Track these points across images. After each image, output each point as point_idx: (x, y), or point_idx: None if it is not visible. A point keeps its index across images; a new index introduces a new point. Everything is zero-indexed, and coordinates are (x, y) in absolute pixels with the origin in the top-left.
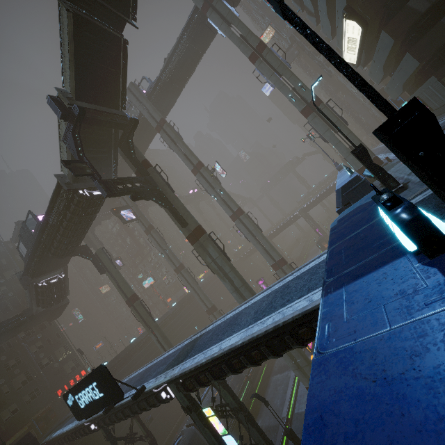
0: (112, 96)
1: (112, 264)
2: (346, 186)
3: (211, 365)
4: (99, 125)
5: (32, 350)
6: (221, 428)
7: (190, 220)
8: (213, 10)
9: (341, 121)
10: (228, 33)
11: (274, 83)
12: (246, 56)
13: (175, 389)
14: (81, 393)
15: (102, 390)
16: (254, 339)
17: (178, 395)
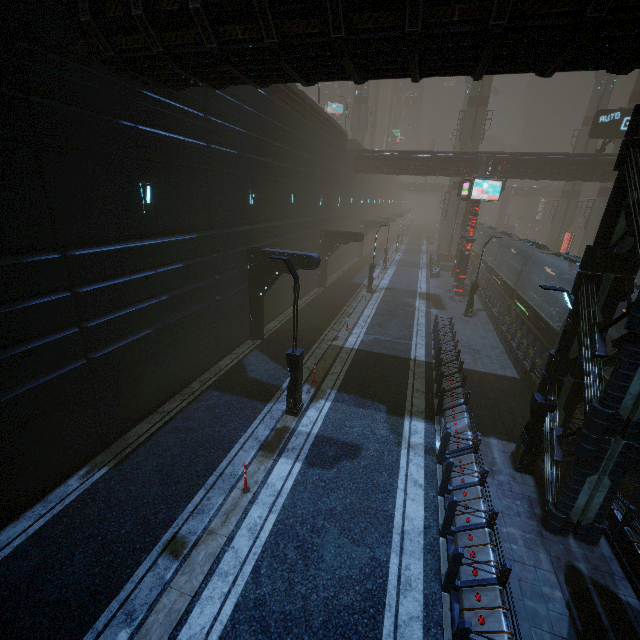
0: None
1: None
2: None
3: None
4: None
5: None
6: None
7: None
8: None
9: None
10: None
11: None
12: None
13: None
14: None
15: None
16: None
17: None
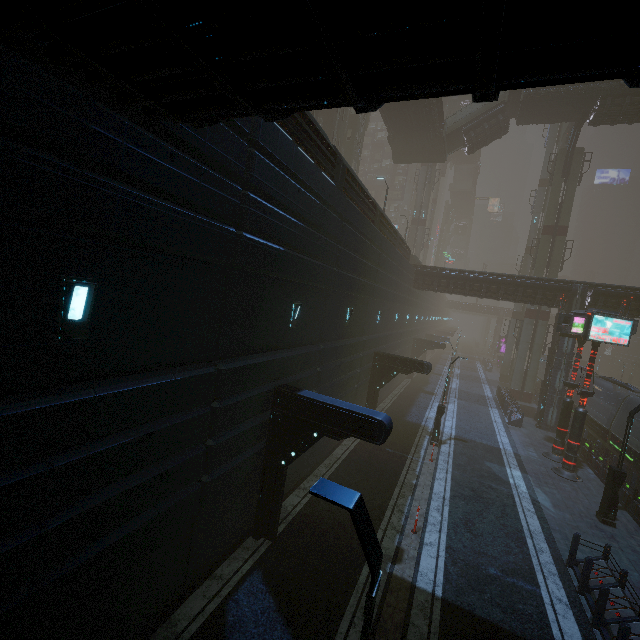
0: None
1: (579, 178)
2: None
3: None
4: None
5: (352, 164)
6: None
7: None
8: None
9: None
10: None
11: None
12: None
13: None
14: None
15: None
16: None
17: None
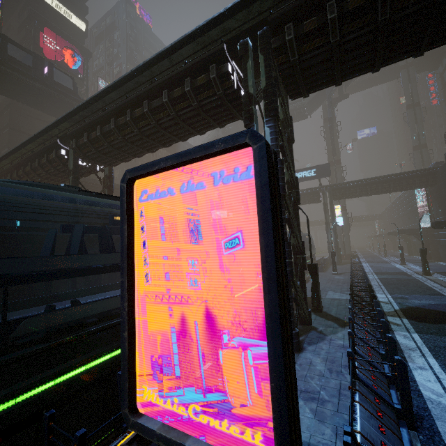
0: (350, 80)
1: None
2: (437, 163)
3: (362, 184)
4: (338, 87)
5: None
6: (339, 214)
7: (339, 155)
8: (406, 71)
9: (429, 162)
10: (406, 86)
11: (411, 125)
12: (406, 103)
13: (325, 196)
14: (297, 173)
15: (317, 173)
16: (391, 178)
17: (326, 198)
